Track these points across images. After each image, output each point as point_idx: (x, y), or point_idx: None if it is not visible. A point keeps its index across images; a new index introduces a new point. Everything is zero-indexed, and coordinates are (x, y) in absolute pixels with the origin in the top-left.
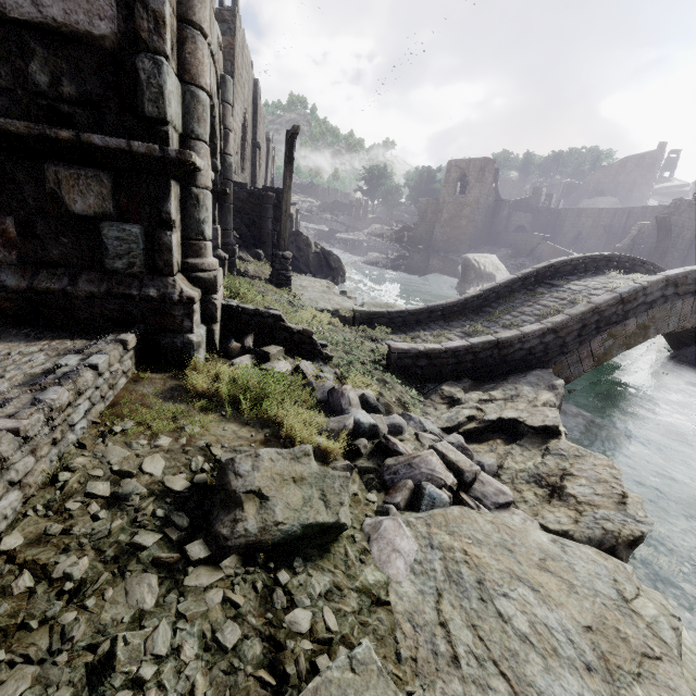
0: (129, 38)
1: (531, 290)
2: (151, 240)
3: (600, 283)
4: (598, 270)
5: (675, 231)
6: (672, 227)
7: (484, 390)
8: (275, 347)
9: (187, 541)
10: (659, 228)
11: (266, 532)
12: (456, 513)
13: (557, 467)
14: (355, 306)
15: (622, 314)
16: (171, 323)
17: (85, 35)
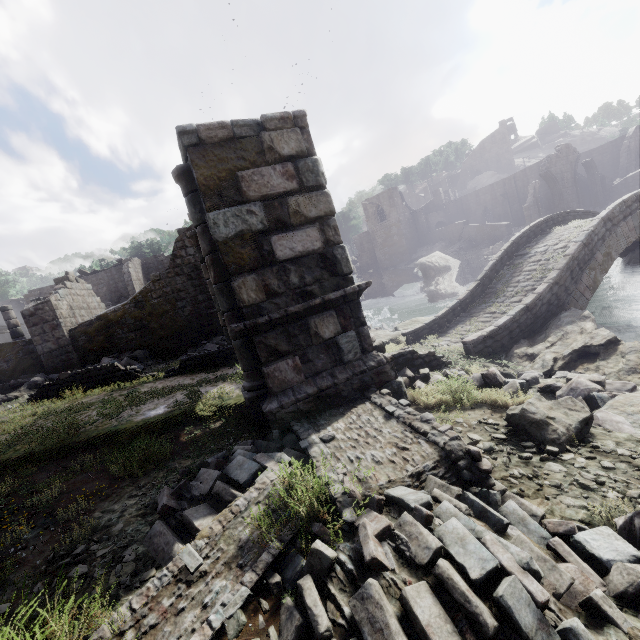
0: (326, 243)
1: (510, 265)
2: (359, 336)
3: (554, 239)
4: (543, 231)
5: (558, 177)
6: (555, 176)
7: (541, 341)
8: (423, 370)
9: (538, 451)
10: (546, 181)
11: (569, 430)
12: (622, 398)
13: (637, 358)
14: (398, 331)
15: (590, 253)
16: (386, 377)
17: (312, 251)
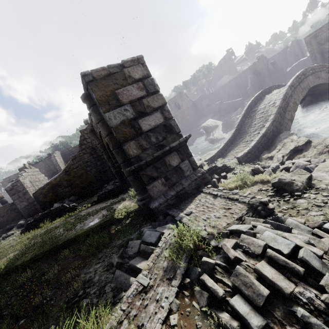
0: (165, 119)
1: (249, 117)
2: (190, 162)
3: (268, 100)
4: (261, 98)
5: (261, 72)
6: (259, 71)
7: (273, 150)
8: (223, 173)
9: (291, 196)
10: (255, 74)
11: (303, 183)
12: (321, 165)
13: (322, 147)
14: (202, 160)
15: (286, 103)
16: (207, 180)
17: (159, 124)
